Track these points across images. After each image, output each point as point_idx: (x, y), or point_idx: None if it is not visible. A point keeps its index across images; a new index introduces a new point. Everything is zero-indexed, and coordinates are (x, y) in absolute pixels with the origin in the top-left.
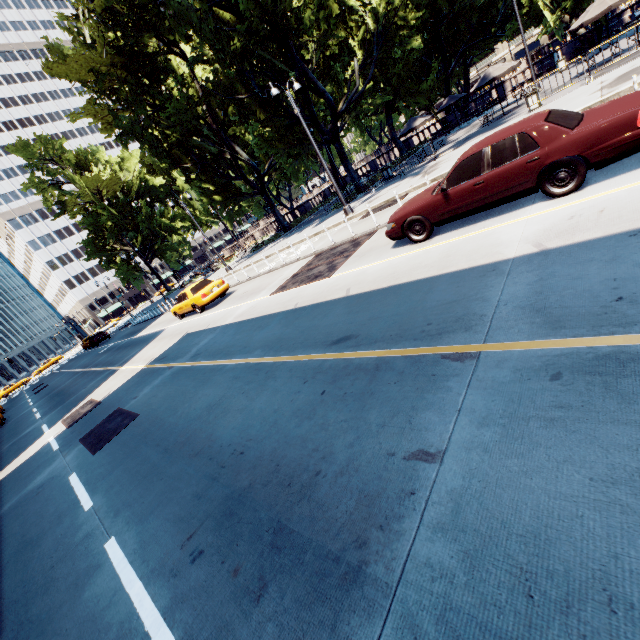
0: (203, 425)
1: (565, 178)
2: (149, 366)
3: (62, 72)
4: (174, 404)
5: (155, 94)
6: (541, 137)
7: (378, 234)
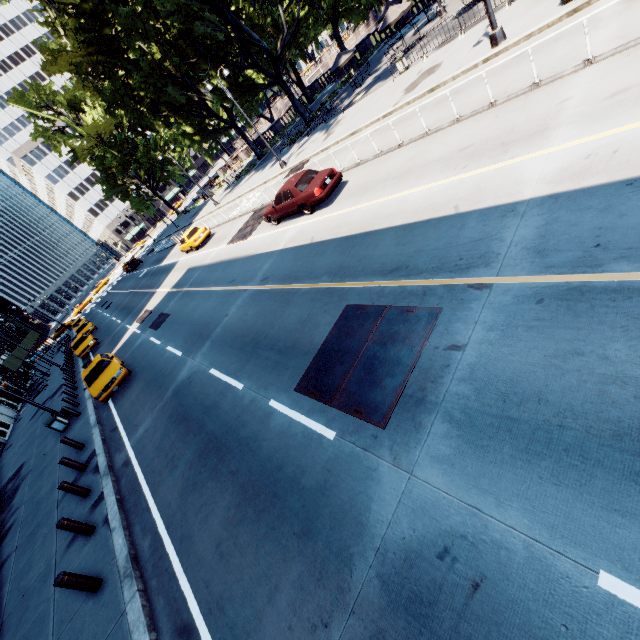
0: (191, 315)
1: (307, 209)
2: (172, 290)
3: (54, 71)
4: (183, 309)
5: (124, 65)
6: (294, 194)
7: None
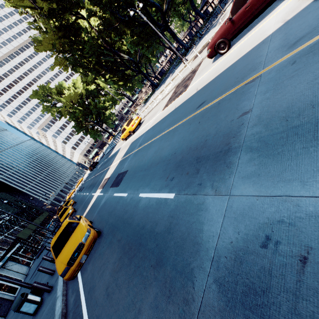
0: (155, 157)
1: None
2: (122, 159)
3: (41, 49)
4: (140, 160)
5: (78, 43)
6: None
7: (203, 62)
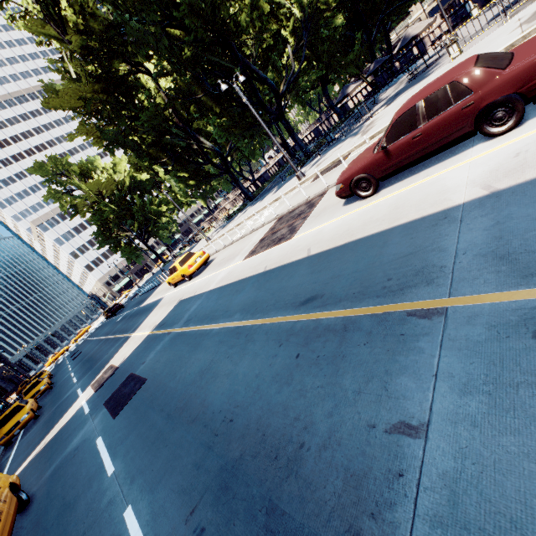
0: (197, 390)
1: (503, 117)
2: (153, 332)
3: (57, 105)
4: (173, 369)
5: (130, 108)
6: (473, 82)
7: (329, 194)
